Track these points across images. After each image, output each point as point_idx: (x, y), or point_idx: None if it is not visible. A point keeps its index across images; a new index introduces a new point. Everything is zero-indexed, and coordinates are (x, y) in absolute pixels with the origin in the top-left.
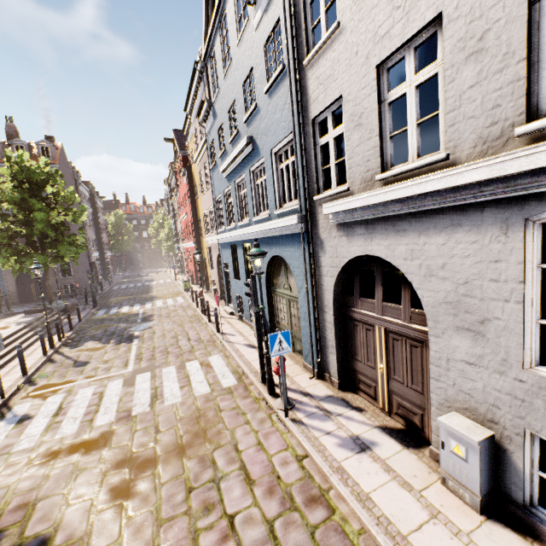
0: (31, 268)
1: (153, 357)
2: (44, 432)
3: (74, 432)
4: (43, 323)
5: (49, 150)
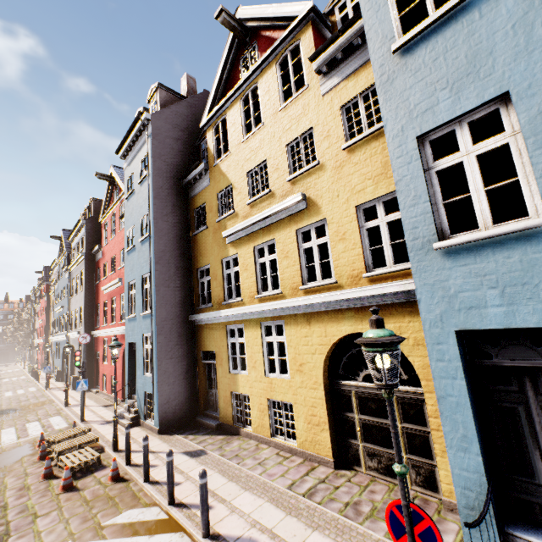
0: None
1: (1, 391)
2: None
3: None
4: None
5: None
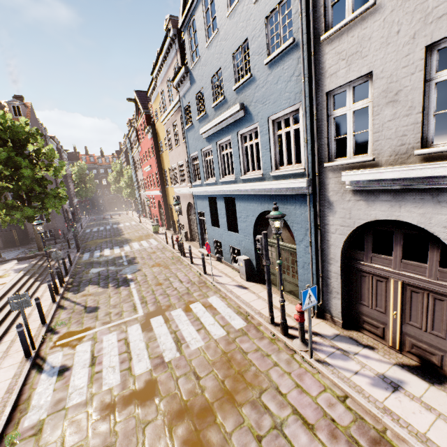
0: (33, 224)
1: (157, 300)
2: (90, 384)
3: (119, 382)
4: (38, 269)
5: (21, 109)
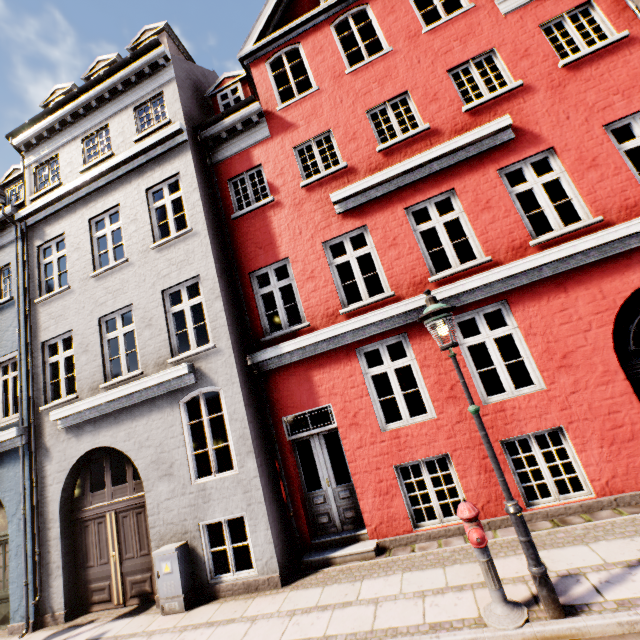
0: None
1: None
2: None
3: None
4: None
5: None
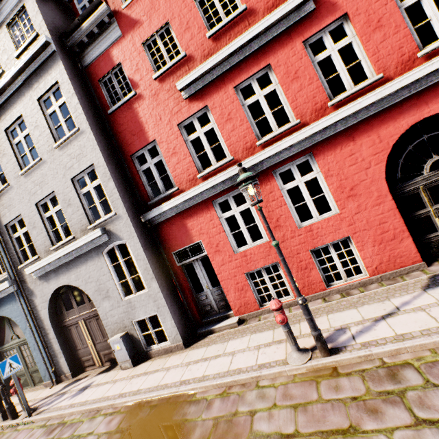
0: None
1: None
2: None
3: None
4: None
5: None
